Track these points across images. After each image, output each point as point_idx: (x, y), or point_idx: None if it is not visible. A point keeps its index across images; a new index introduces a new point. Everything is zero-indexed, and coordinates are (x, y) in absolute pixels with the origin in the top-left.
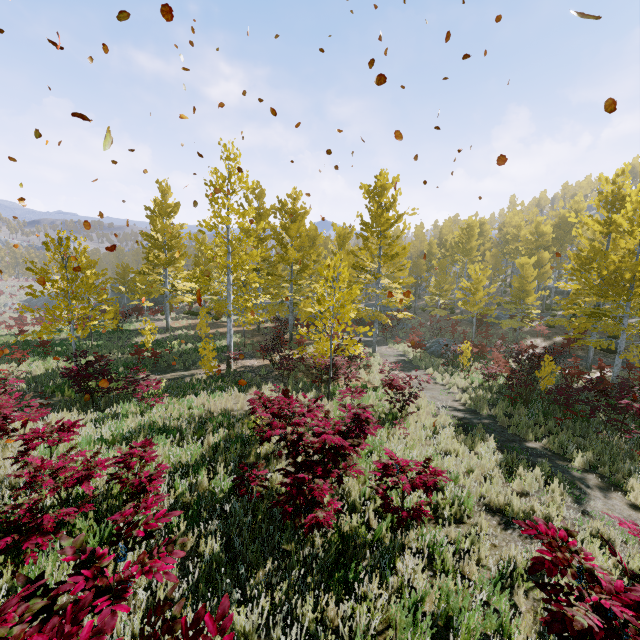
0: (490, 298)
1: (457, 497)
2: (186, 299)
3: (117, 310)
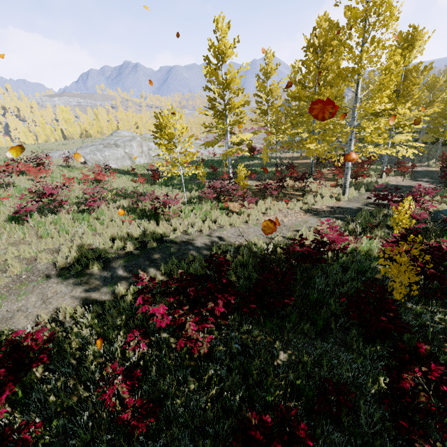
0: None
1: (47, 231)
2: (273, 137)
3: (251, 145)
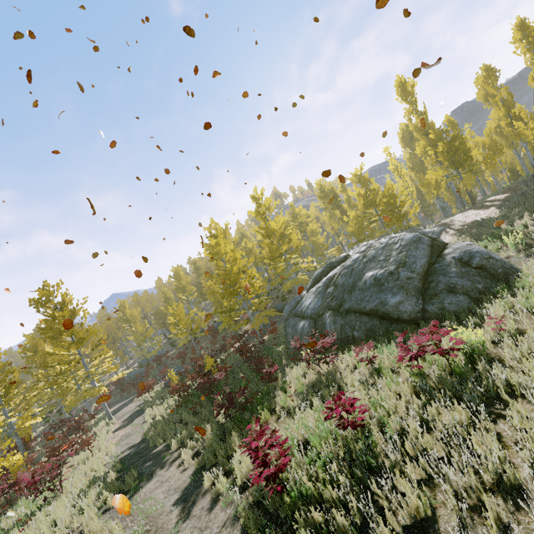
0: (193, 321)
1: None
2: None
3: None
